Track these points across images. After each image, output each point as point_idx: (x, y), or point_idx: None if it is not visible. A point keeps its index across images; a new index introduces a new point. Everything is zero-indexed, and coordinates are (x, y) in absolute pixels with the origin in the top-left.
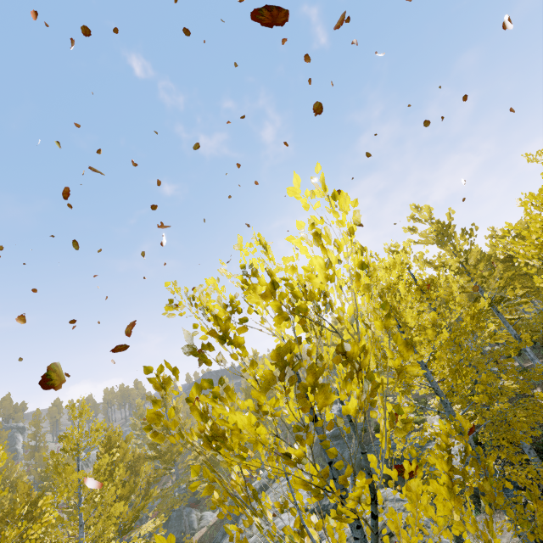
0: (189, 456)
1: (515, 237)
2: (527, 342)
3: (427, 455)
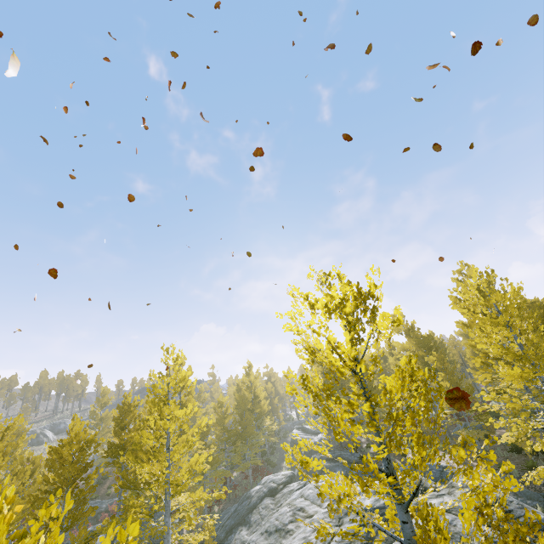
0: (199, 445)
1: (539, 308)
2: None
3: (451, 476)
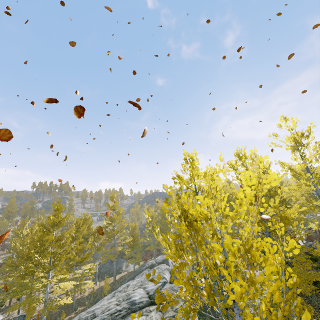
0: (120, 238)
1: None
2: (319, 252)
3: None
